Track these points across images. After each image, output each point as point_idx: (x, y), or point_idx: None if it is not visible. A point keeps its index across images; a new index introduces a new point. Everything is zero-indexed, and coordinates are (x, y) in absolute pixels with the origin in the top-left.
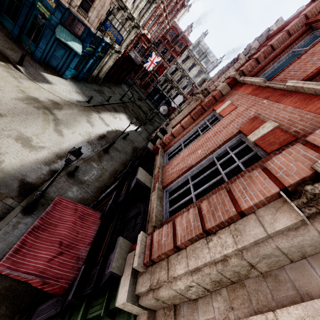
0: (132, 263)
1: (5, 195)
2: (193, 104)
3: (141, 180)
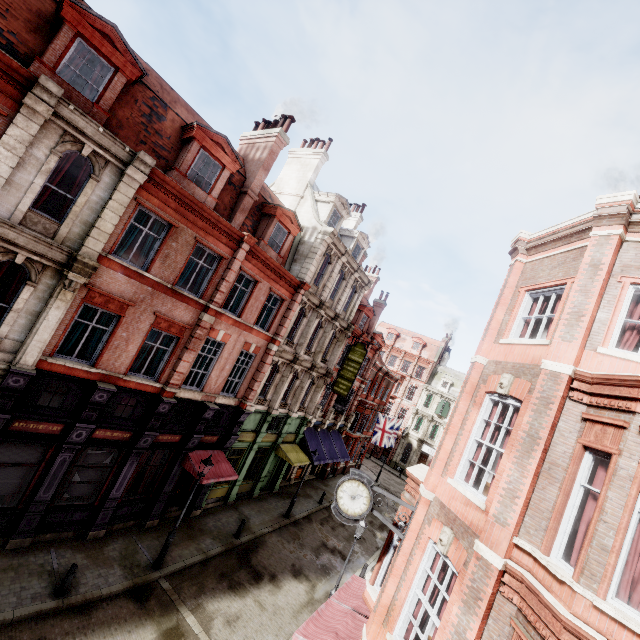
0: (250, 406)
1: (168, 593)
2: (71, 297)
3: (217, 406)
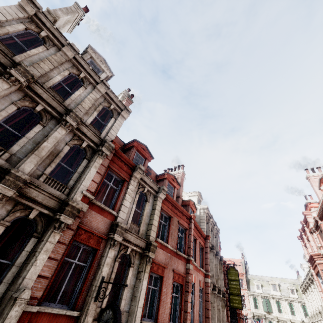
0: None
1: None
2: (149, 269)
3: None
